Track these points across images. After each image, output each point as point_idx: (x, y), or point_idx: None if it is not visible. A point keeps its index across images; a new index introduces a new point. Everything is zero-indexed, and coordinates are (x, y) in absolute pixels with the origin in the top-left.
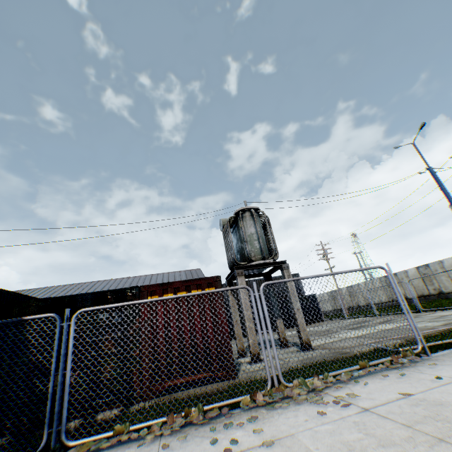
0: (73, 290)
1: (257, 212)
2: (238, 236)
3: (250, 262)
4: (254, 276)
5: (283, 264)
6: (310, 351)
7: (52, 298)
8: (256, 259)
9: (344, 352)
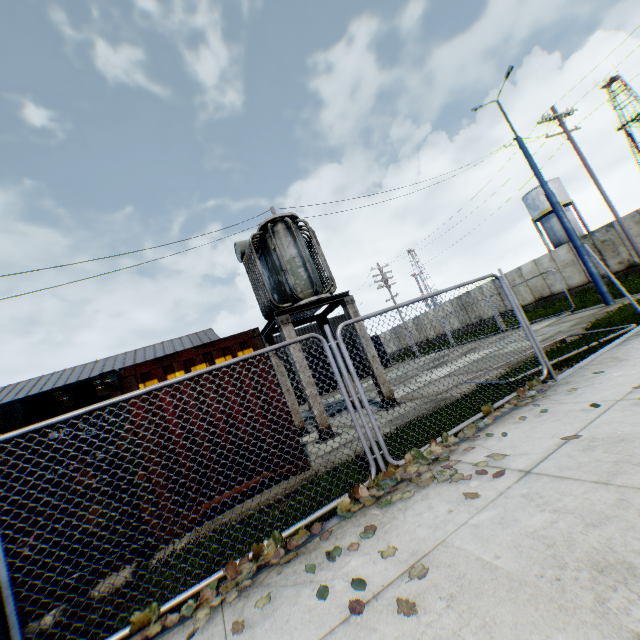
0: None
1: (295, 223)
2: (270, 265)
3: (296, 302)
4: (303, 322)
5: (345, 297)
6: (395, 407)
7: None
8: (304, 296)
9: (442, 399)
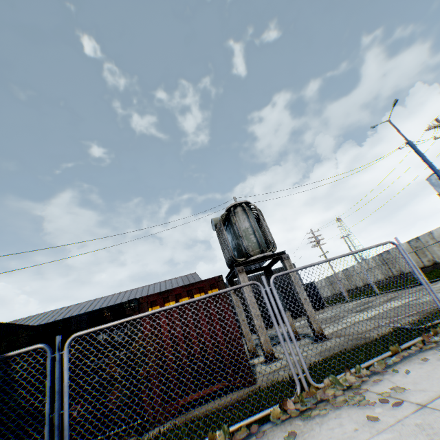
0: (71, 312)
1: (248, 206)
2: (232, 233)
3: (249, 257)
4: (254, 271)
5: (283, 255)
6: (325, 341)
7: (44, 325)
8: (254, 253)
9: (362, 338)
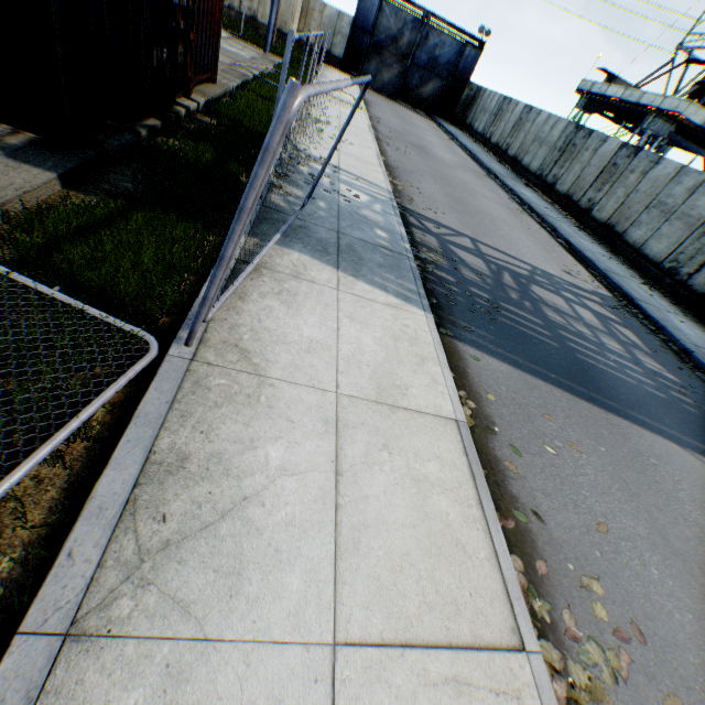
0: None
1: None
2: None
3: None
4: None
5: None
6: None
7: None
8: None
9: (244, 75)
